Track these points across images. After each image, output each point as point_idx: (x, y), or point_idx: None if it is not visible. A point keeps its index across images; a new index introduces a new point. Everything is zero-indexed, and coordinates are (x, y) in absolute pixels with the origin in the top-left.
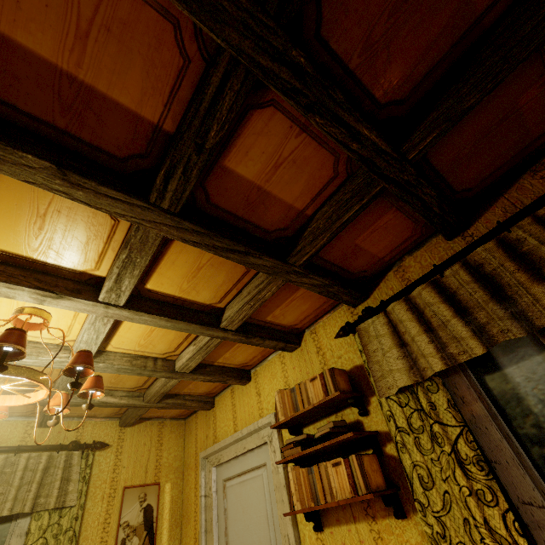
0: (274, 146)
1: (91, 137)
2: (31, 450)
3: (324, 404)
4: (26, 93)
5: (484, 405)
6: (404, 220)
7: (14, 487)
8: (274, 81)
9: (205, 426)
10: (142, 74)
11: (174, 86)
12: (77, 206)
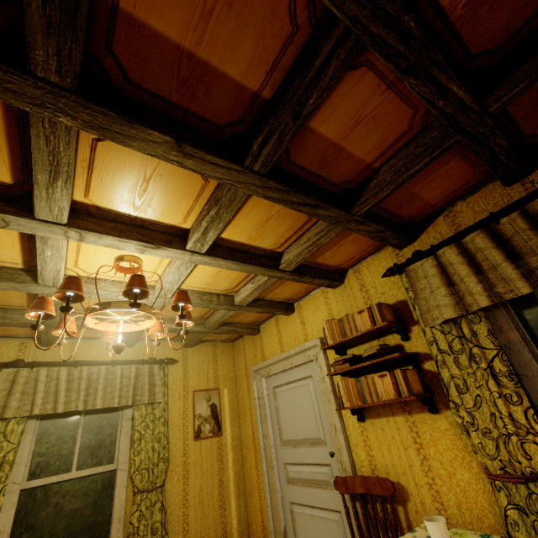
0: (358, 104)
1: (198, 108)
2: (121, 364)
3: (371, 331)
4: (151, 73)
5: (520, 334)
6: (465, 168)
7: (117, 388)
8: (380, 47)
9: (253, 347)
10: (252, 46)
11: (279, 55)
12: (176, 170)
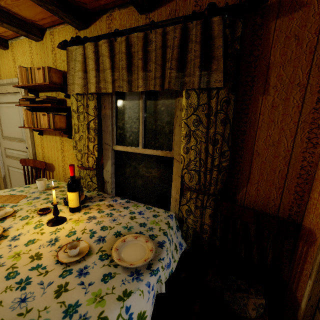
0: None
1: None
2: None
3: (42, 85)
4: None
5: (112, 112)
6: None
7: None
8: None
9: None
10: None
11: None
12: None
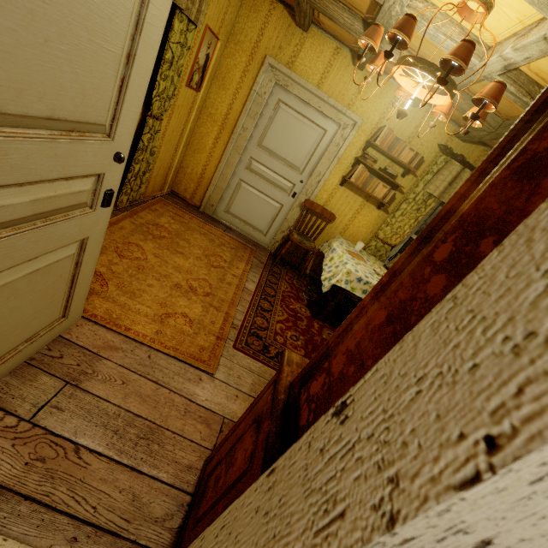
0: None
1: None
2: None
3: (404, 165)
4: None
5: (431, 211)
6: None
7: None
8: None
9: (283, 35)
10: None
11: None
12: None
